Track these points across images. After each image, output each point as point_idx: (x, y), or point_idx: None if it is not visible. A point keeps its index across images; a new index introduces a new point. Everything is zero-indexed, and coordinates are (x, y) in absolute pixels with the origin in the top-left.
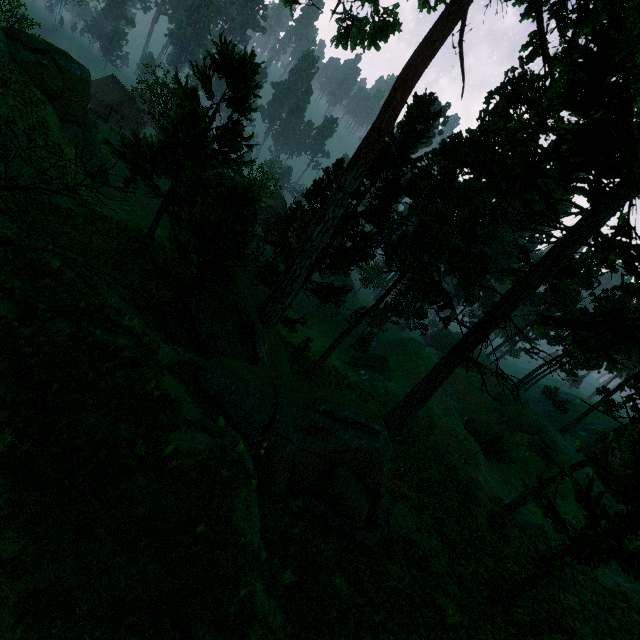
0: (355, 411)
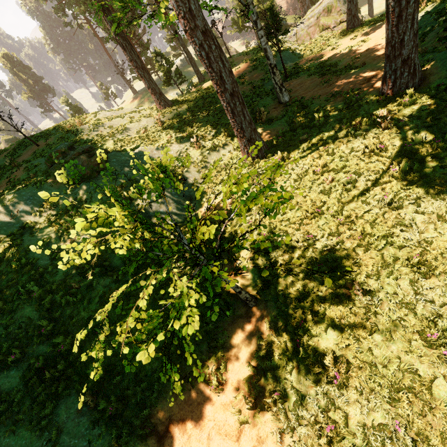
0: (318, 2)
